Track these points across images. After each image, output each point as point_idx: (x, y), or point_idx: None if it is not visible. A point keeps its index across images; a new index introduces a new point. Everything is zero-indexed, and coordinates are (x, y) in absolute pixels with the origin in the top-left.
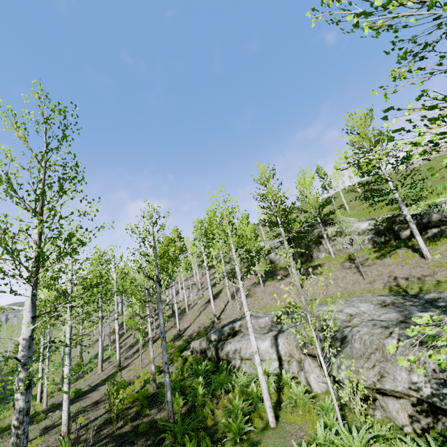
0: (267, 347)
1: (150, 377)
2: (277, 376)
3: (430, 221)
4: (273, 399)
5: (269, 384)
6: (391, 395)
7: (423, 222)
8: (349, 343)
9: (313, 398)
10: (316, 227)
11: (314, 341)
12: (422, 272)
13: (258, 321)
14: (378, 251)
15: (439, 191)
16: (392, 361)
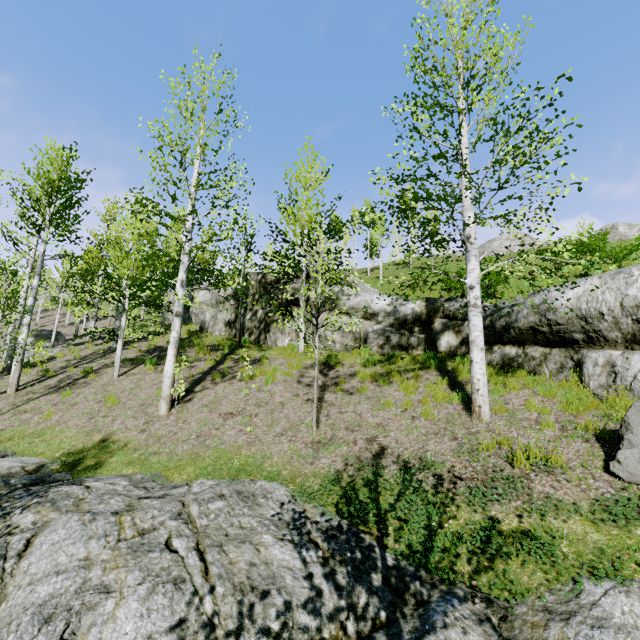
0: None
1: None
2: None
3: (511, 325)
4: None
5: None
6: None
7: (494, 325)
8: None
9: None
10: (297, 280)
11: None
12: (455, 461)
13: None
14: (385, 364)
15: (524, 290)
16: None
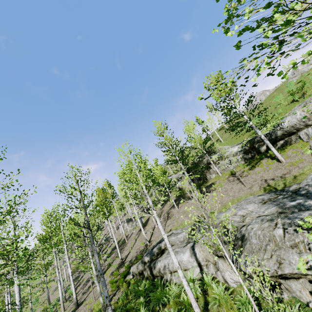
0: (188, 258)
1: (101, 308)
2: (201, 280)
3: (277, 136)
4: (201, 303)
5: (195, 289)
6: (291, 278)
7: (272, 138)
8: (248, 240)
9: (232, 293)
10: (204, 157)
11: (221, 247)
12: (282, 172)
13: (178, 237)
14: (249, 164)
15: (276, 117)
16: (283, 248)
